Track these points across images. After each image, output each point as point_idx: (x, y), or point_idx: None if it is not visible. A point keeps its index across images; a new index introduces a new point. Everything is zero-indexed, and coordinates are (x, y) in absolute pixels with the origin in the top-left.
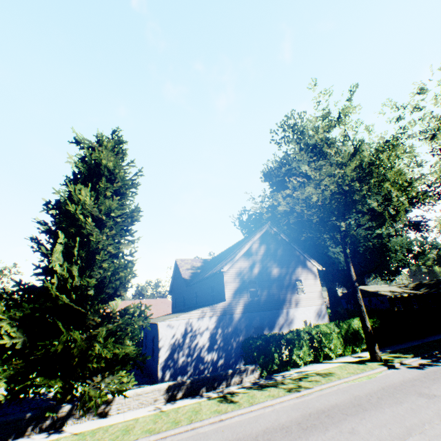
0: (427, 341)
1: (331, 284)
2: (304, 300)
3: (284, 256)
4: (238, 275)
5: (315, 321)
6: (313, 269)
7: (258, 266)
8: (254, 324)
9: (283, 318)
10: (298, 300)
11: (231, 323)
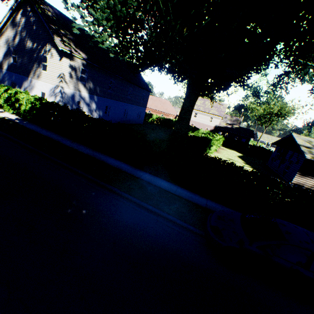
0: (57, 140)
1: (184, 99)
2: (45, 76)
3: (38, 31)
4: (7, 42)
5: (49, 96)
6: (60, 50)
7: (19, 37)
8: (12, 80)
9: (28, 84)
10: (41, 75)
11: (2, 74)
